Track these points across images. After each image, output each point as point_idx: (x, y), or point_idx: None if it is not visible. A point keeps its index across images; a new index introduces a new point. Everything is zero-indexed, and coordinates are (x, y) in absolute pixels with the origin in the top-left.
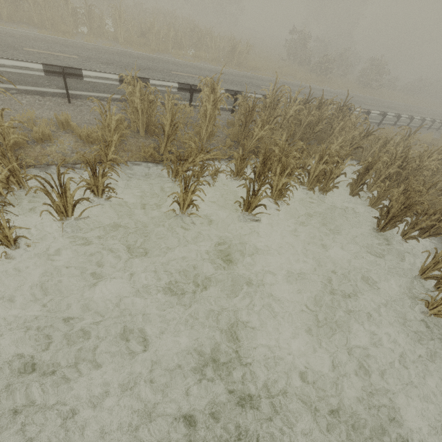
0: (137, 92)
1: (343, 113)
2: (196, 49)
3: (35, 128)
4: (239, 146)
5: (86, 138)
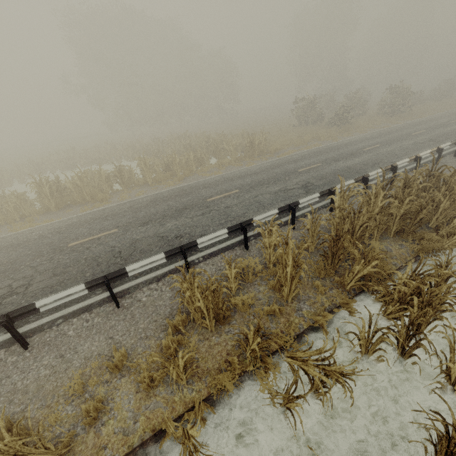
0: (197, 295)
1: (437, 178)
2: (216, 156)
3: (84, 406)
4: (332, 283)
5: (148, 384)
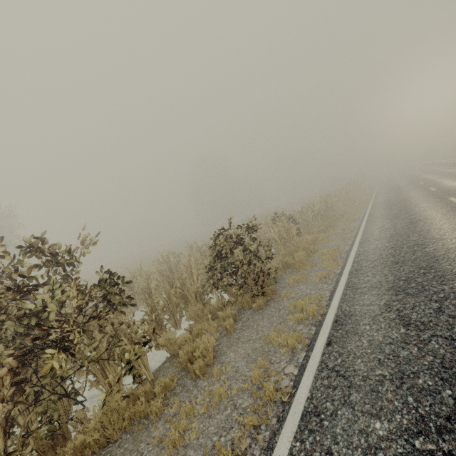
0: None
1: None
2: None
3: None
4: None
5: None
